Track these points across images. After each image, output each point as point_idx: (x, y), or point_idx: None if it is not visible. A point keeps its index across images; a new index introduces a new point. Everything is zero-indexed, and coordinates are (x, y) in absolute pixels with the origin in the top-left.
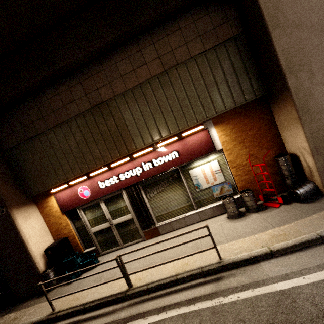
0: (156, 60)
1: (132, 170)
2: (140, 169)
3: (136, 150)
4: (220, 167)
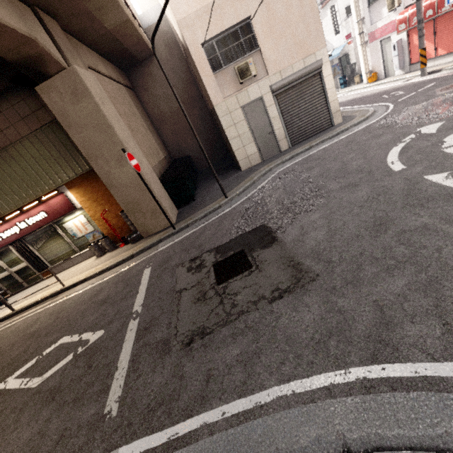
0: None
1: (10, 229)
2: (18, 228)
3: (5, 214)
4: (88, 220)
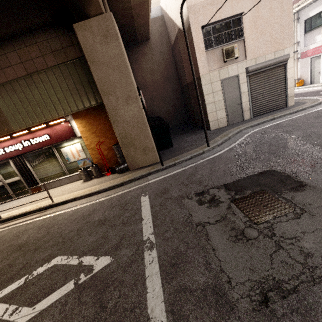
0: (20, 64)
1: (15, 145)
2: (21, 145)
3: (14, 131)
4: (83, 148)
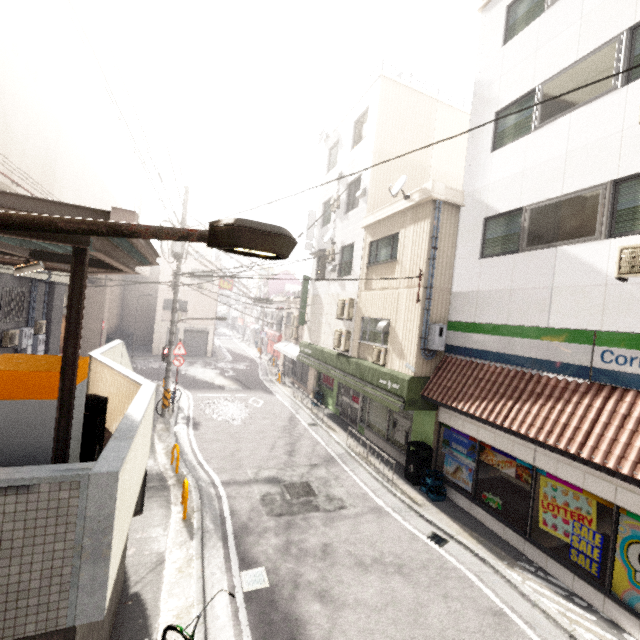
0: None
1: None
2: None
3: None
4: None
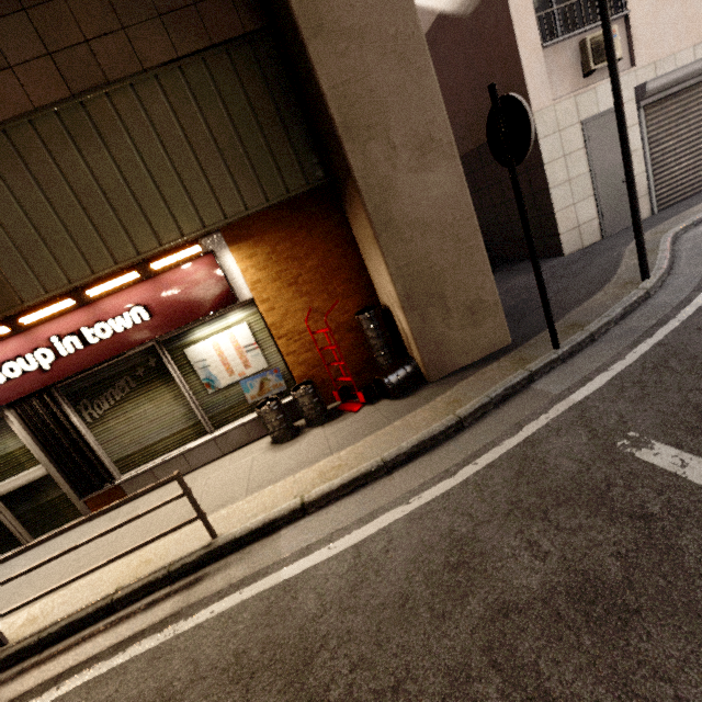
0: (41, 61)
1: (25, 357)
2: (50, 353)
3: (23, 305)
4: (256, 338)
